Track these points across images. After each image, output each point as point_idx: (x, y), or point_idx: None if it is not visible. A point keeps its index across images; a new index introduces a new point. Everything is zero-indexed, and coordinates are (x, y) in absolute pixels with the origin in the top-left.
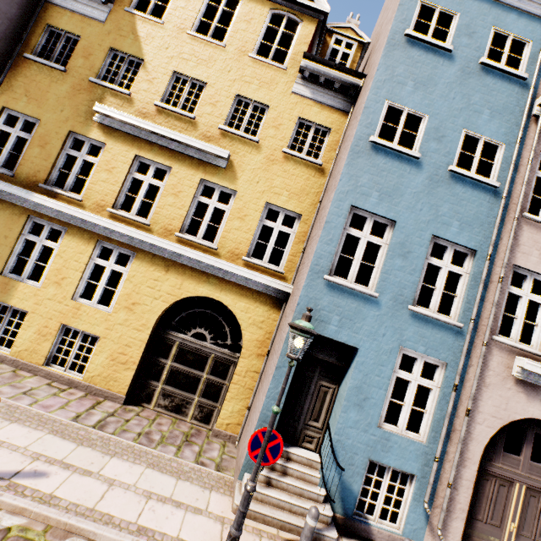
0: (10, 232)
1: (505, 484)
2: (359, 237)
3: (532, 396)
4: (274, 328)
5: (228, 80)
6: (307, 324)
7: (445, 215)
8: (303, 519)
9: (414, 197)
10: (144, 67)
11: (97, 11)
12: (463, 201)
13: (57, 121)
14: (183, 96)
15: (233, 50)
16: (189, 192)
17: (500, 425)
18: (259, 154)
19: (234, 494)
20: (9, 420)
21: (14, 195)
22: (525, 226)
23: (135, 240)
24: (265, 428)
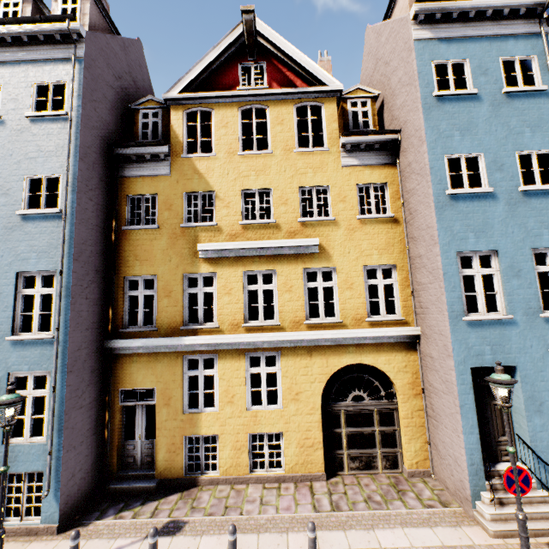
0: (175, 375)
1: None
2: (473, 274)
3: None
4: (417, 367)
5: (287, 179)
6: (505, 376)
7: (533, 228)
8: (546, 521)
9: (502, 224)
10: (217, 196)
11: (161, 168)
12: (542, 211)
13: (170, 270)
14: (257, 207)
15: (280, 152)
16: (298, 283)
17: None
18: (339, 228)
19: (480, 522)
20: (283, 532)
21: (166, 345)
22: None
23: (275, 342)
24: (511, 467)
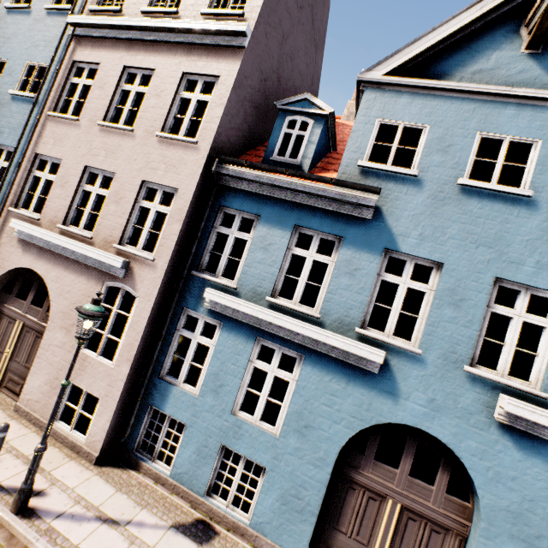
0: None
1: (13, 322)
2: None
3: (27, 250)
4: None
5: None
6: None
7: (3, 127)
8: None
9: None
10: None
11: None
12: (16, 114)
13: None
14: None
15: None
16: None
17: (3, 273)
18: None
19: None
20: None
21: None
22: (50, 123)
23: None
24: None
